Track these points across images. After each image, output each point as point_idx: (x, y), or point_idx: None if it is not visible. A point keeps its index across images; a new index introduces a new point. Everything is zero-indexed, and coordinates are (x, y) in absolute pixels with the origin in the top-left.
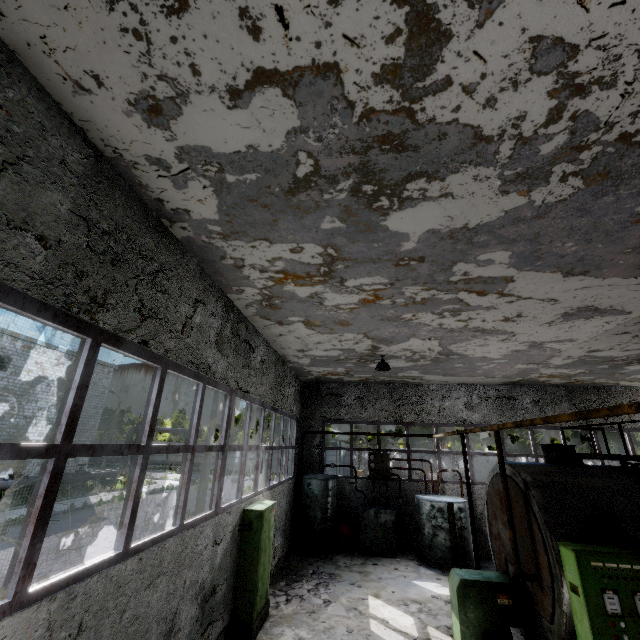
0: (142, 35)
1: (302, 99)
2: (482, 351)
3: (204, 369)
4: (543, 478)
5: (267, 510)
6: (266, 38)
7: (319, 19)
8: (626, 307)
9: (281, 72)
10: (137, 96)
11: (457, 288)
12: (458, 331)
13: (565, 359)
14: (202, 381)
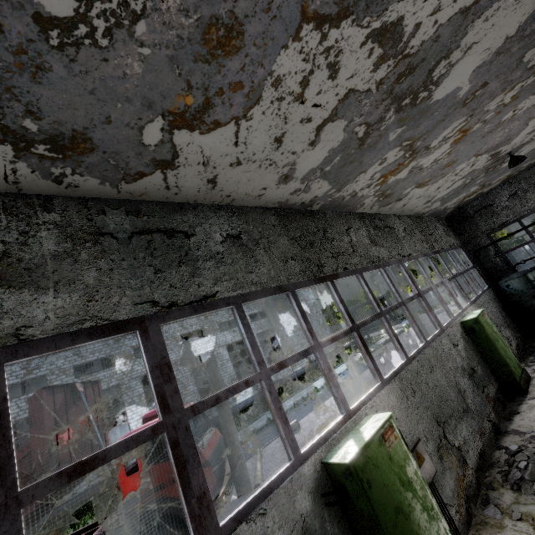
0: (272, 163)
1: (342, 114)
2: None
3: (377, 261)
4: None
5: (479, 316)
6: (314, 117)
7: (332, 89)
8: None
9: (327, 118)
10: (278, 180)
11: None
12: None
13: None
14: (380, 267)
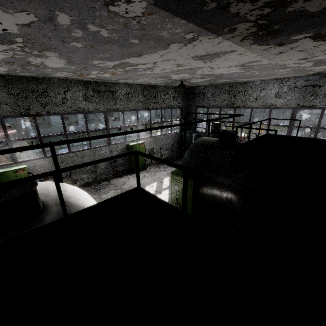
0: None
1: None
2: (222, 72)
3: (81, 110)
4: (197, 147)
5: (136, 144)
6: None
7: None
8: (219, 51)
9: None
10: None
11: (121, 67)
12: (177, 71)
13: (301, 64)
14: (83, 113)
